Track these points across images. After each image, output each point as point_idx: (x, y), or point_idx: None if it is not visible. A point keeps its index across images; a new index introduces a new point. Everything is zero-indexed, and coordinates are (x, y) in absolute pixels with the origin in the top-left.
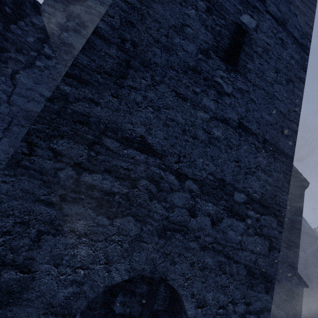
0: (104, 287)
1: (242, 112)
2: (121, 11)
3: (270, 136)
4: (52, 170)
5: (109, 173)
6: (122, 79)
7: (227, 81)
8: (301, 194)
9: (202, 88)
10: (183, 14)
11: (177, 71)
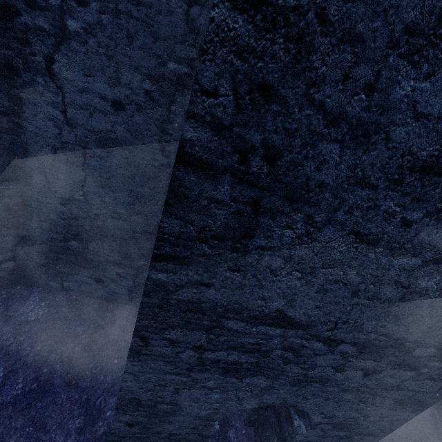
0: (237, 410)
1: None
2: (235, 57)
3: None
4: (173, 354)
5: (234, 349)
6: (246, 239)
7: None
8: None
9: (430, 209)
10: None
11: (373, 186)
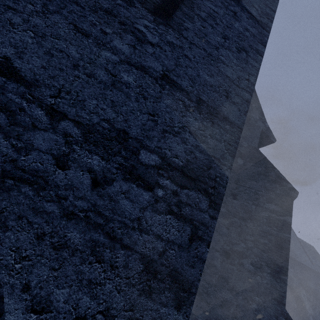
0: None
1: (170, 64)
2: None
3: (208, 97)
4: None
5: None
6: None
7: (153, 32)
8: (289, 206)
9: (115, 30)
10: None
11: (83, 7)
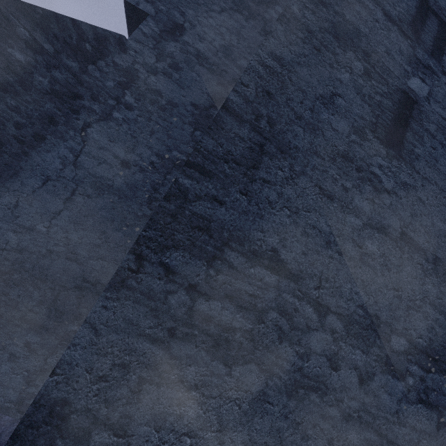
0: None
1: (406, 216)
2: (257, 78)
3: (443, 253)
4: (162, 294)
5: (230, 300)
6: (254, 169)
7: (388, 172)
8: None
9: (354, 182)
10: (334, 80)
11: (322, 158)
